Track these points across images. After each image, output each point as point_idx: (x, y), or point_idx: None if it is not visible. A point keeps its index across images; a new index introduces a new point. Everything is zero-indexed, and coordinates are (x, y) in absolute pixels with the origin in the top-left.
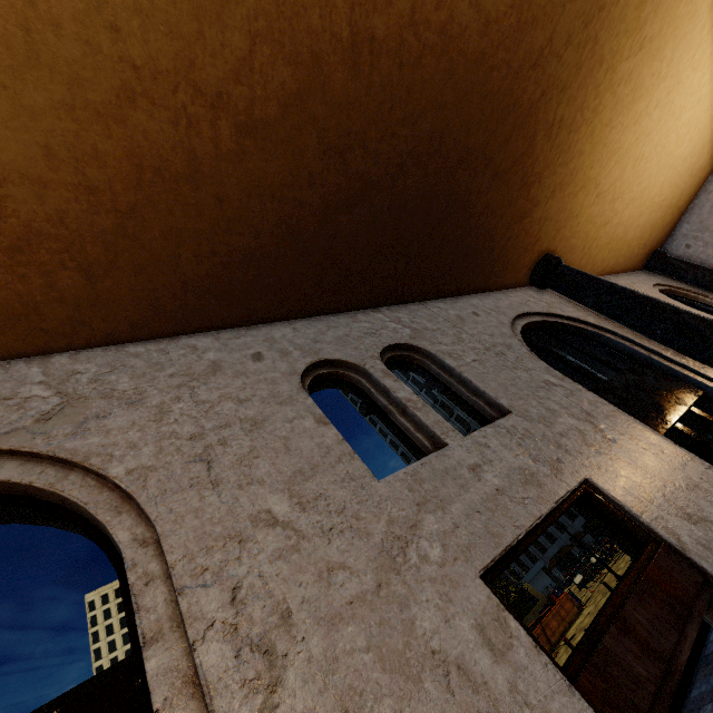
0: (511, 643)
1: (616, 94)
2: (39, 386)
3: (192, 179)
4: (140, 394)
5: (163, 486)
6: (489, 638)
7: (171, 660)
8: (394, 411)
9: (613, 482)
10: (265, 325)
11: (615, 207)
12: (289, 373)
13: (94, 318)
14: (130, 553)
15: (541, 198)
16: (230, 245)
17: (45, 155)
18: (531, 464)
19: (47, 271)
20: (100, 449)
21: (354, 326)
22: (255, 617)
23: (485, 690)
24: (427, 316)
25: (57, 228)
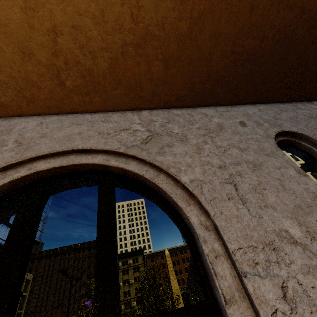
0: None
1: None
2: (139, 125)
3: None
4: (185, 137)
5: (212, 194)
6: None
7: None
8: None
9: None
10: (241, 106)
11: None
12: (265, 136)
13: (162, 92)
14: (201, 232)
15: None
16: (243, 47)
17: None
18: None
19: (149, 60)
20: (173, 164)
21: (299, 112)
22: None
23: None
24: None
25: (159, 31)
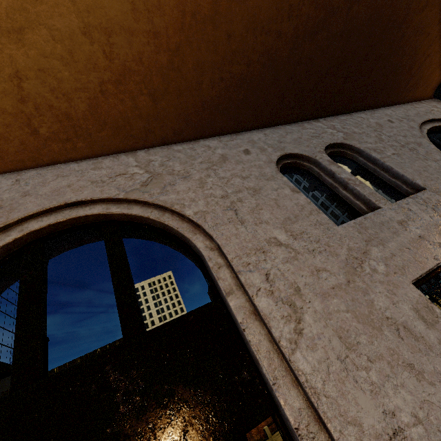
0: (437, 320)
1: None
2: (136, 167)
3: (213, 20)
4: (188, 173)
5: (214, 221)
6: (422, 316)
7: (240, 302)
8: (338, 187)
9: None
10: (246, 132)
11: None
12: (268, 162)
13: (155, 127)
14: (206, 253)
15: None
16: (231, 73)
17: (131, 9)
18: None
19: (133, 96)
20: (177, 201)
21: (303, 132)
22: (281, 289)
23: (422, 340)
24: (353, 124)
25: (138, 66)
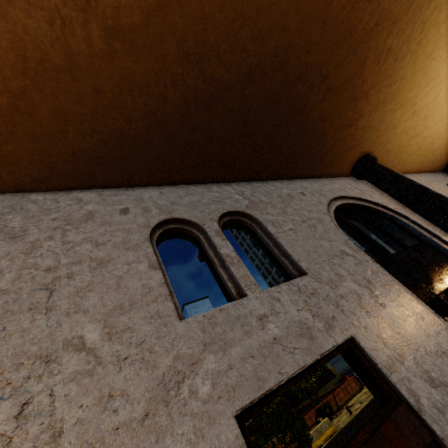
0: None
1: (440, 30)
2: None
3: (70, 71)
4: (24, 232)
5: (7, 307)
6: None
7: None
8: (216, 263)
9: (374, 342)
10: (140, 188)
11: (426, 123)
12: (143, 226)
13: (3, 172)
14: None
15: (366, 111)
16: (107, 127)
17: None
18: (310, 319)
19: None
20: None
21: (207, 195)
22: (30, 433)
23: None
24: (265, 192)
25: None
